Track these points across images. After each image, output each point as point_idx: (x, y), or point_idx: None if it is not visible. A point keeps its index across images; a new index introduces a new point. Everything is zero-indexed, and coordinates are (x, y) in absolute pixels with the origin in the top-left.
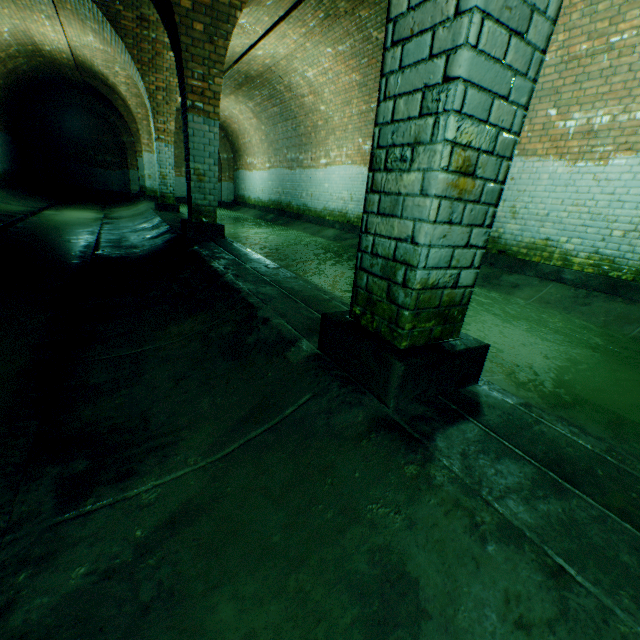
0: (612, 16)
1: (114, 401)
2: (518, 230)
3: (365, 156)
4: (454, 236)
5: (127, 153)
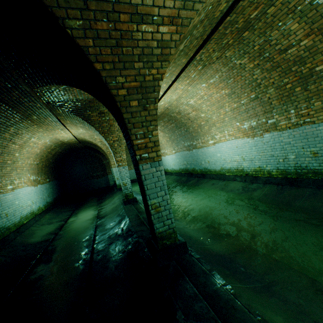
0: None
1: None
2: None
3: (245, 131)
4: None
5: (106, 168)
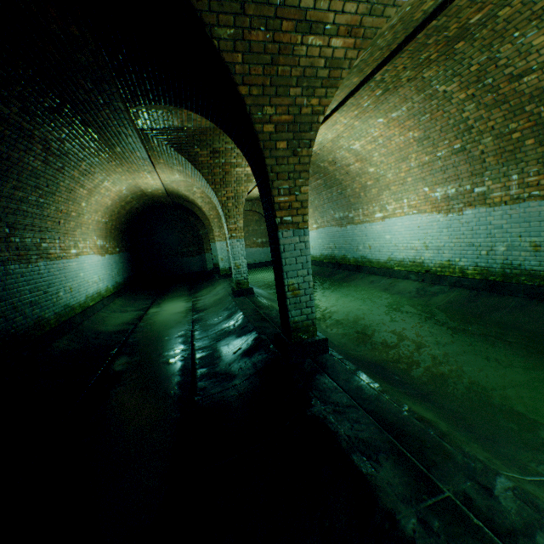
0: None
1: None
2: None
3: (436, 203)
4: None
5: (203, 242)
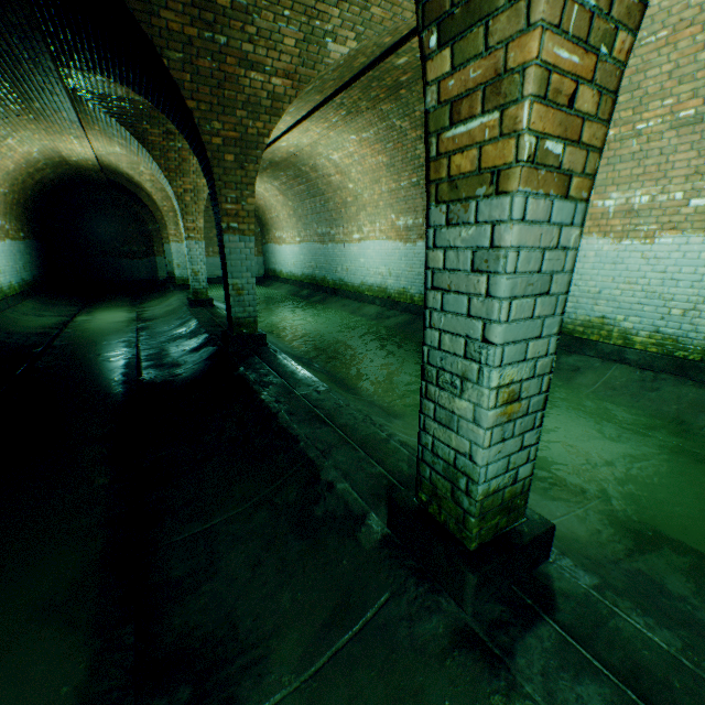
0: (634, 106)
1: (198, 601)
2: (571, 307)
3: (400, 231)
4: (508, 447)
5: (153, 241)
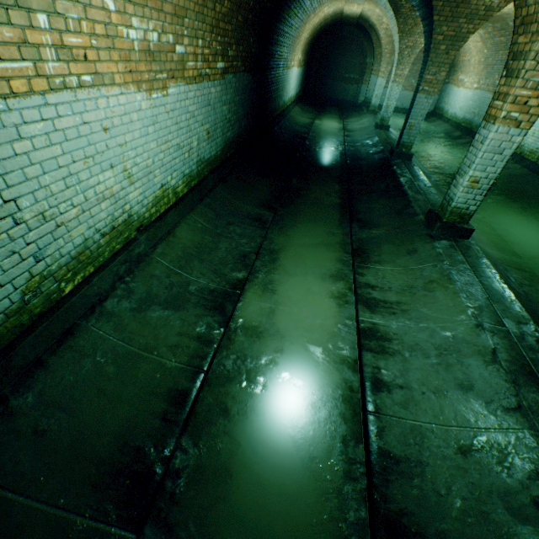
0: None
1: (365, 216)
2: None
3: None
4: (468, 197)
5: (365, 72)
